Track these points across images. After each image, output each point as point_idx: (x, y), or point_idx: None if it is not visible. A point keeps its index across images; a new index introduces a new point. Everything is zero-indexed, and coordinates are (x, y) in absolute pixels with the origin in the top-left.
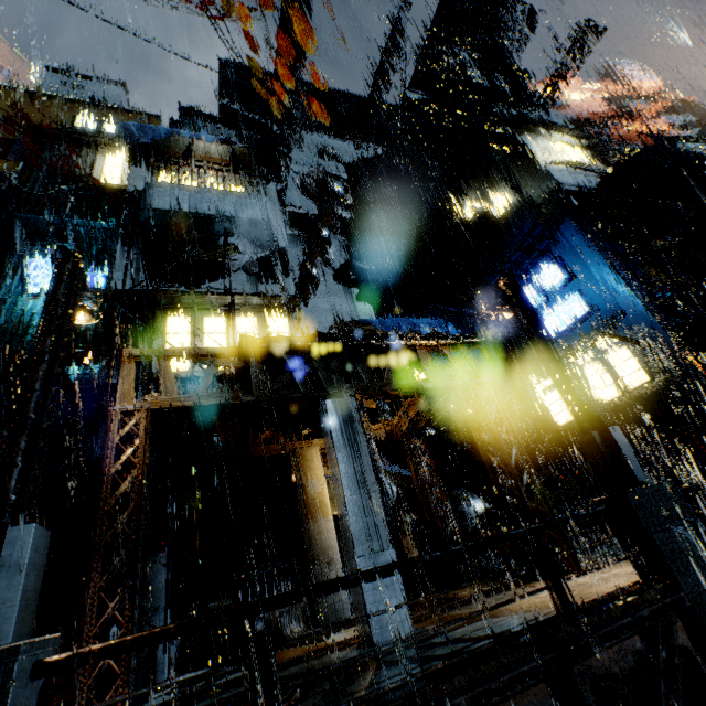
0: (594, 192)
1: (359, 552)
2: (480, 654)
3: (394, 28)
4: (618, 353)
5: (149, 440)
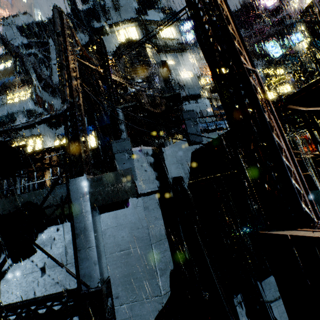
0: None
1: None
2: None
3: None
4: None
5: None
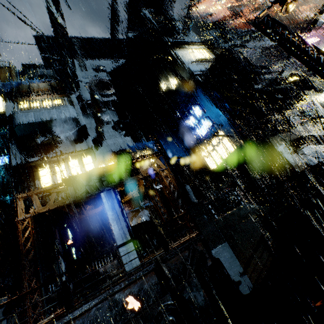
0: (208, 72)
1: (118, 244)
2: (138, 268)
3: (112, 4)
4: (225, 139)
5: (34, 227)
